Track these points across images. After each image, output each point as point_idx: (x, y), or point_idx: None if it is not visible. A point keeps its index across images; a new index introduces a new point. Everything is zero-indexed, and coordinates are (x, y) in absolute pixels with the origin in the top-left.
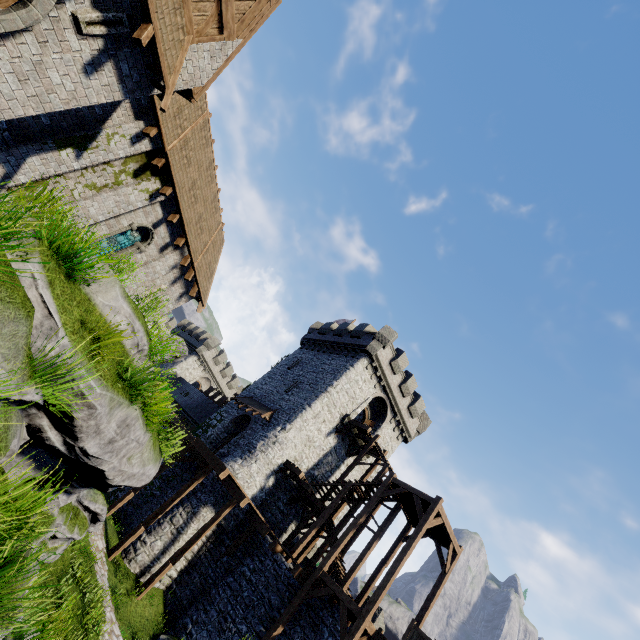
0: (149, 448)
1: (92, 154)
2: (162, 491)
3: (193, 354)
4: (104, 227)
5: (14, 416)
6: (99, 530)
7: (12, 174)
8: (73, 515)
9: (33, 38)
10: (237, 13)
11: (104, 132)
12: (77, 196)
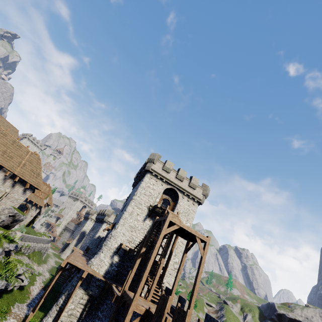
0: None
1: None
2: None
3: (104, 223)
4: None
5: None
6: None
7: None
8: None
9: None
10: None
11: None
12: None
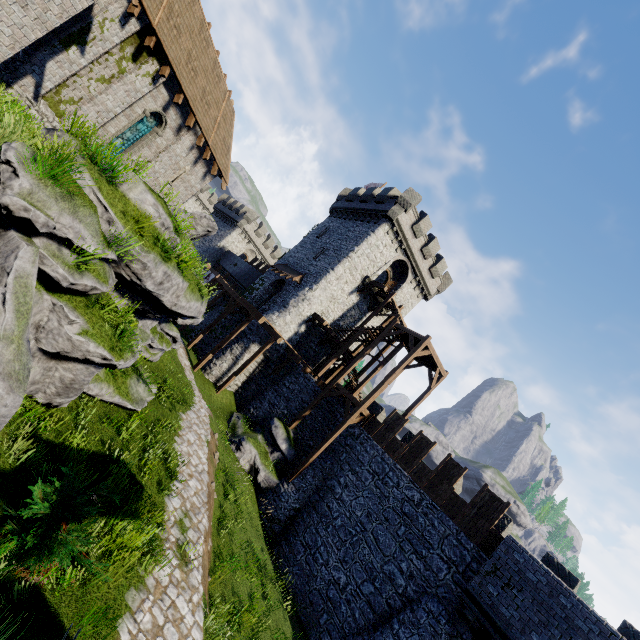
0: (190, 292)
1: (92, 47)
2: (223, 335)
3: (236, 228)
4: (123, 118)
5: (106, 267)
6: (184, 355)
7: (40, 83)
8: (160, 337)
9: None
10: None
11: (95, 21)
12: (93, 92)
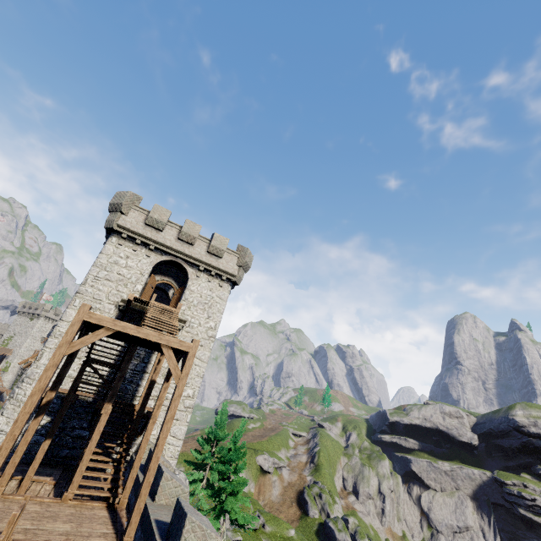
0: None
1: None
2: None
3: None
4: None
5: None
6: None
7: None
8: None
9: None
10: None
11: None
12: None
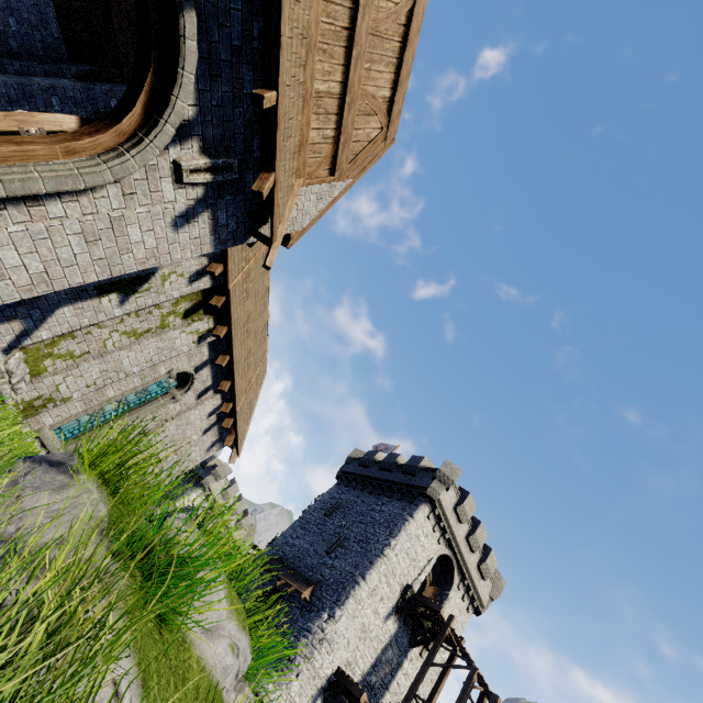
0: None
1: (140, 297)
2: None
3: (197, 486)
4: (136, 378)
5: None
6: None
7: (32, 330)
8: None
9: (118, 190)
10: (350, 153)
11: (160, 272)
12: (110, 346)
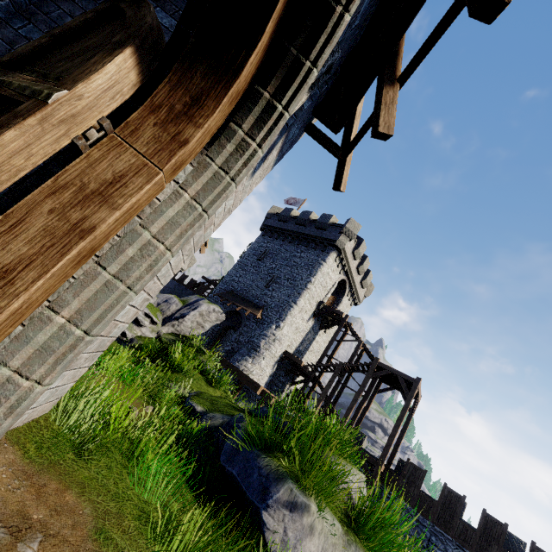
0: None
1: None
2: None
3: None
4: None
5: None
6: None
7: None
8: None
9: None
10: None
11: None
12: None
